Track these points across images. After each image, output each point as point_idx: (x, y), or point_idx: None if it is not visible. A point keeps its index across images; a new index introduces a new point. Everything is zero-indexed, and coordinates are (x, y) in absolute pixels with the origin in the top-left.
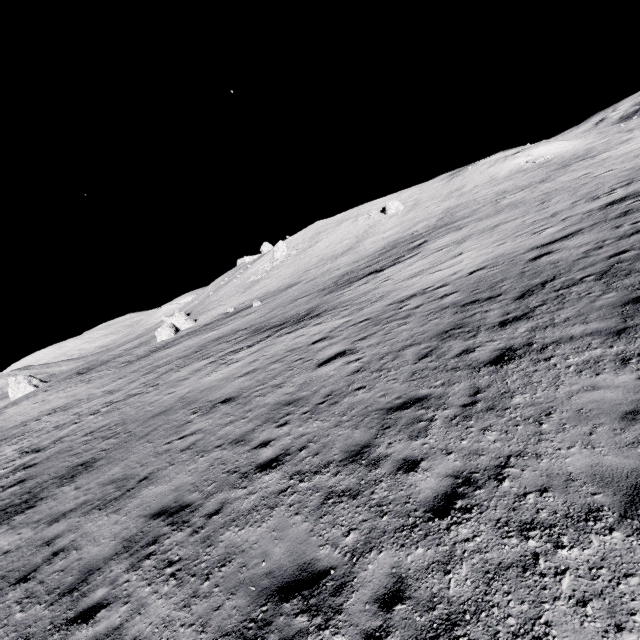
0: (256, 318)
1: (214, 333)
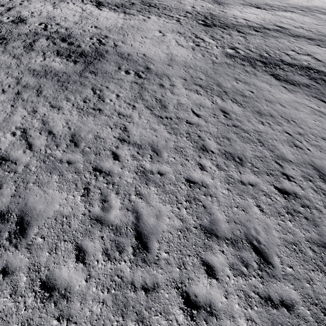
0: None
1: None
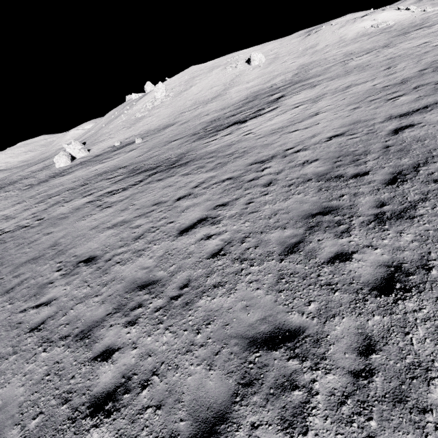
0: (135, 156)
1: (100, 166)
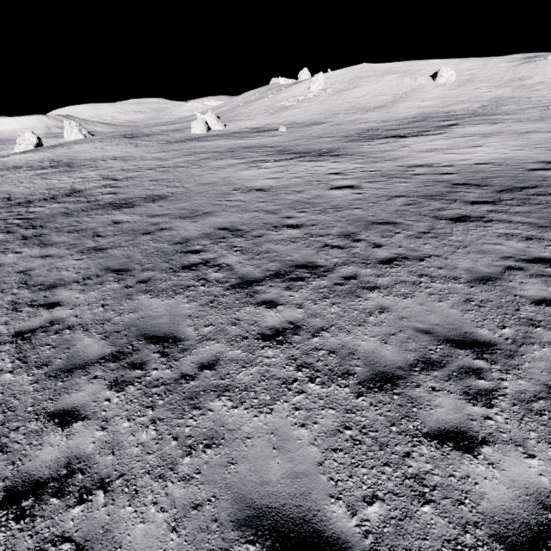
0: (281, 141)
1: (243, 142)
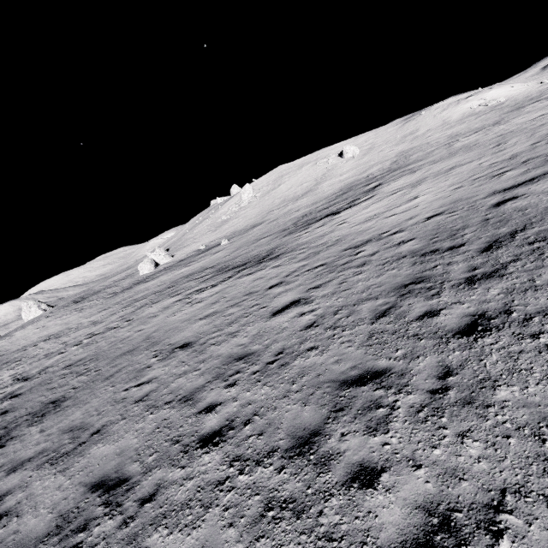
0: (222, 256)
1: (186, 269)
